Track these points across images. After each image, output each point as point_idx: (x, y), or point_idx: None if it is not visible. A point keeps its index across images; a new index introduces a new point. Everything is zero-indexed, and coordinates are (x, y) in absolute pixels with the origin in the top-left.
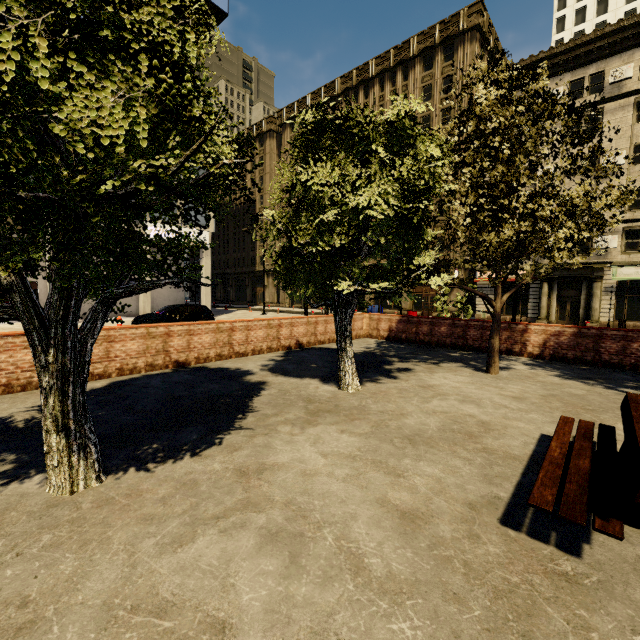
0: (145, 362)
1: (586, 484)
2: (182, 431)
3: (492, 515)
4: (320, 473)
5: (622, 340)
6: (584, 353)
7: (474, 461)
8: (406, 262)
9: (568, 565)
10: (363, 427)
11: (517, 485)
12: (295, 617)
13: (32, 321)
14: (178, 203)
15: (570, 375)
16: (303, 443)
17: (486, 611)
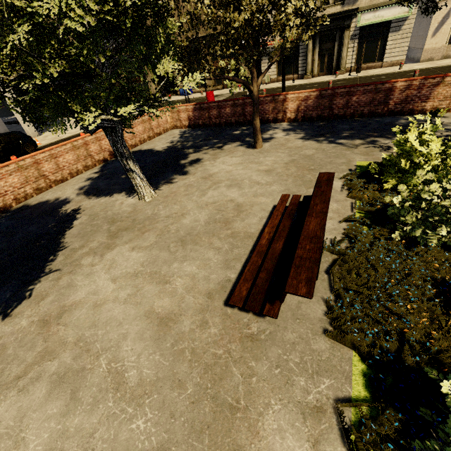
0: None
1: (273, 269)
2: None
3: (221, 299)
4: (108, 301)
5: (347, 96)
6: (323, 111)
7: (222, 249)
8: (153, 70)
9: (256, 326)
10: (150, 239)
11: (244, 263)
12: (66, 448)
13: None
14: None
15: (310, 135)
16: (100, 272)
17: (196, 387)
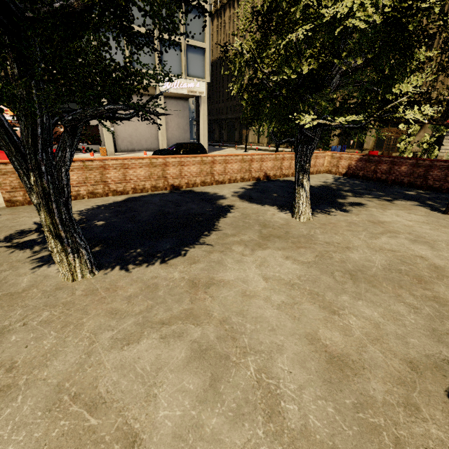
0: (150, 184)
1: None
2: (160, 241)
3: (438, 383)
4: (258, 296)
5: None
6: None
7: (421, 310)
8: (382, 92)
9: None
10: (307, 256)
11: None
12: None
13: (8, 147)
14: (182, 57)
15: None
16: (250, 264)
17: None
